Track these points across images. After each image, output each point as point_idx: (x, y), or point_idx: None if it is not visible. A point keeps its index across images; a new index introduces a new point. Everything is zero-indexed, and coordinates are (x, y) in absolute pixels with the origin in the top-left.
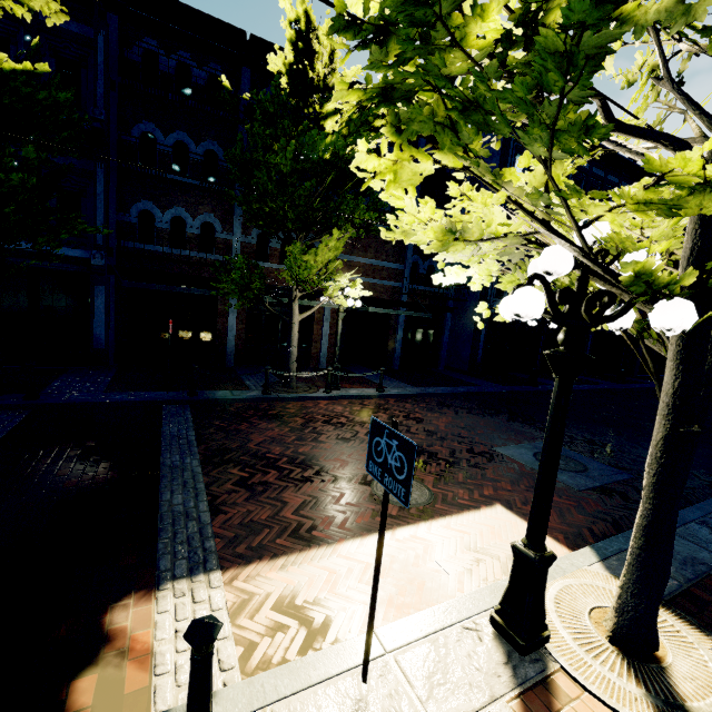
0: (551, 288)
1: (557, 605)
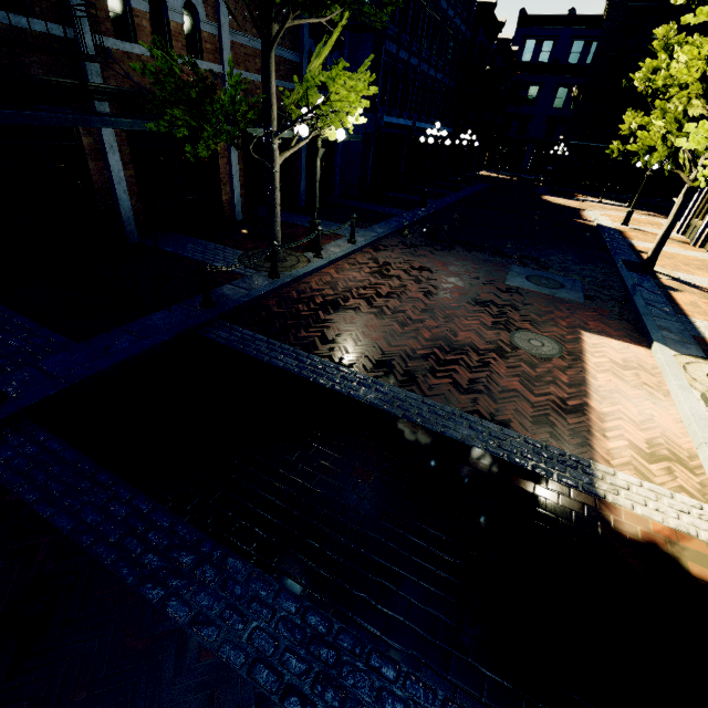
0: None
1: (702, 383)
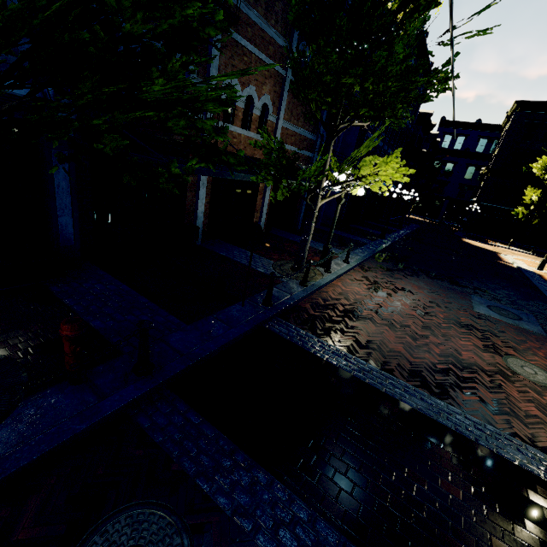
0: None
1: None
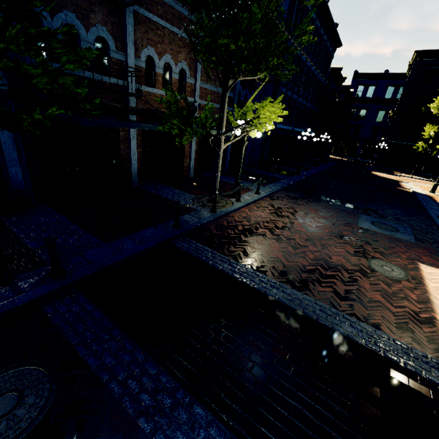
0: None
1: None
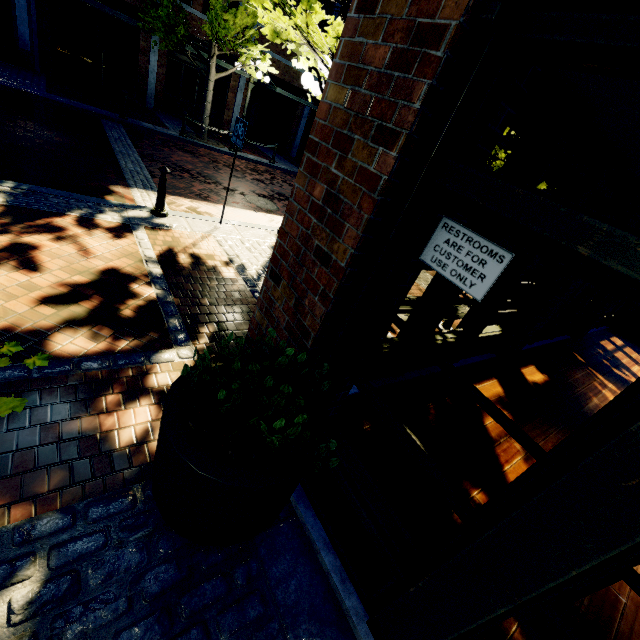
0: (320, 77)
1: None
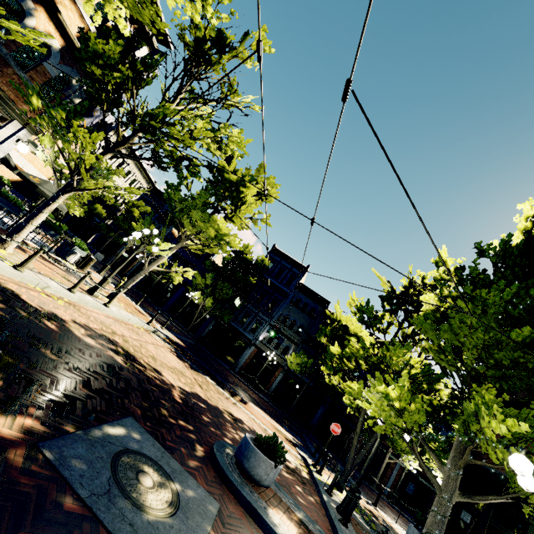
0: None
1: None
